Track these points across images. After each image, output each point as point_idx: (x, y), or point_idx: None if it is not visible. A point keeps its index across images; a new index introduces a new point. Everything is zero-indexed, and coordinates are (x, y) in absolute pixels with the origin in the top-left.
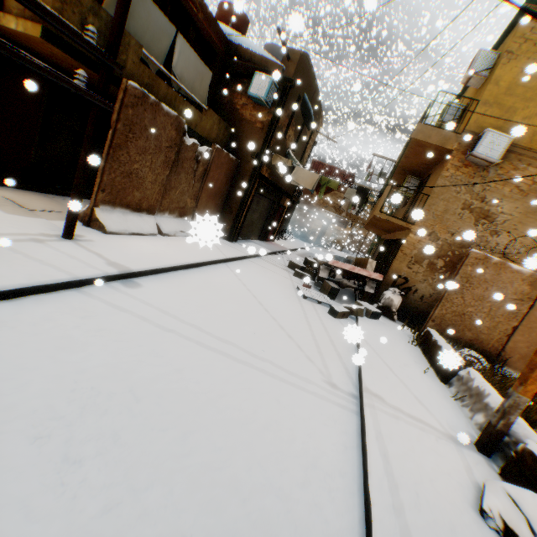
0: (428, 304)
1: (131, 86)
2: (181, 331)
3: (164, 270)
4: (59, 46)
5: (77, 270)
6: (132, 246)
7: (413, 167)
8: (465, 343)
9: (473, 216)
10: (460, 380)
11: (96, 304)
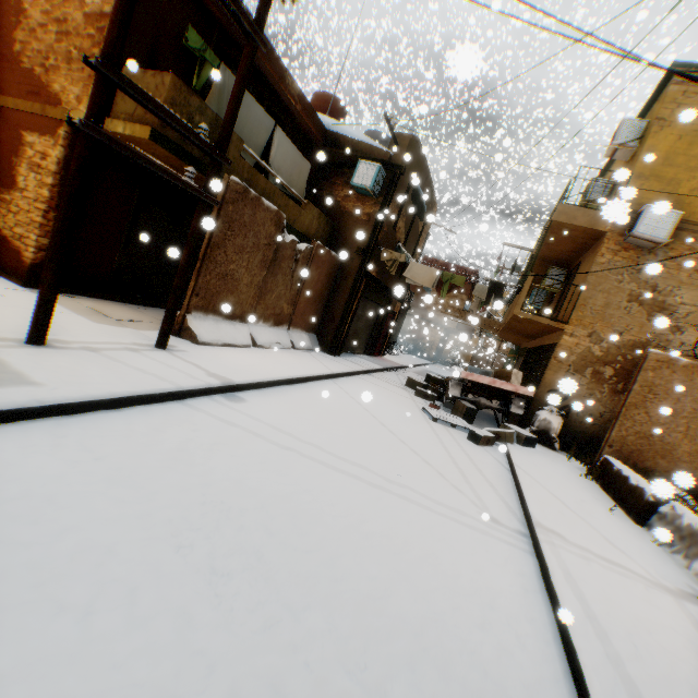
0: (599, 427)
1: (233, 180)
2: (301, 450)
3: (266, 384)
4: (164, 146)
5: (179, 380)
6: (227, 357)
7: (556, 256)
8: (659, 476)
9: (644, 310)
10: (662, 519)
11: (204, 418)
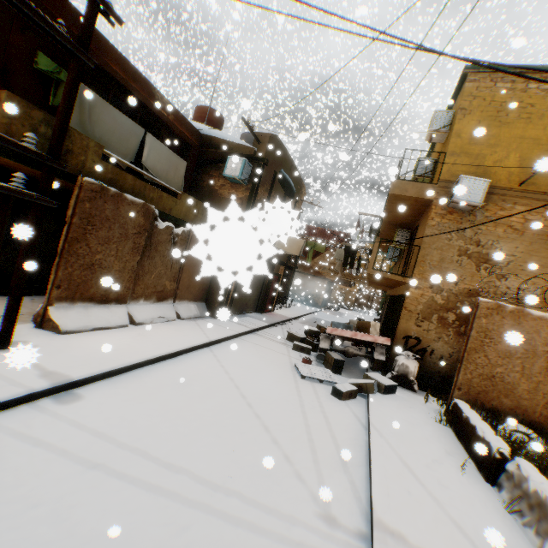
0: (450, 366)
1: (87, 181)
2: (114, 464)
3: (122, 370)
4: (7, 154)
5: None
6: (88, 345)
7: (400, 220)
8: (505, 414)
9: (473, 262)
10: (510, 478)
11: None
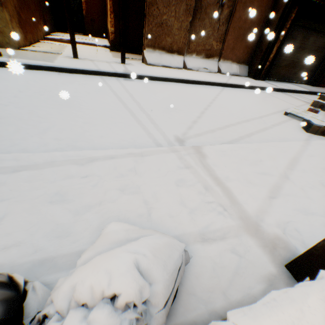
0: None
1: None
2: (118, 93)
3: (157, 79)
4: None
5: (104, 68)
6: (153, 69)
7: None
8: None
9: None
10: None
11: (98, 80)
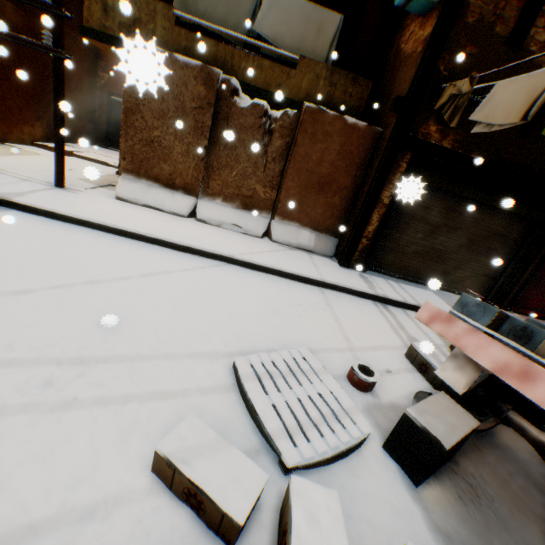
0: None
1: None
2: None
3: (70, 219)
4: (94, 38)
5: None
6: (104, 204)
7: None
8: None
9: None
10: None
11: None
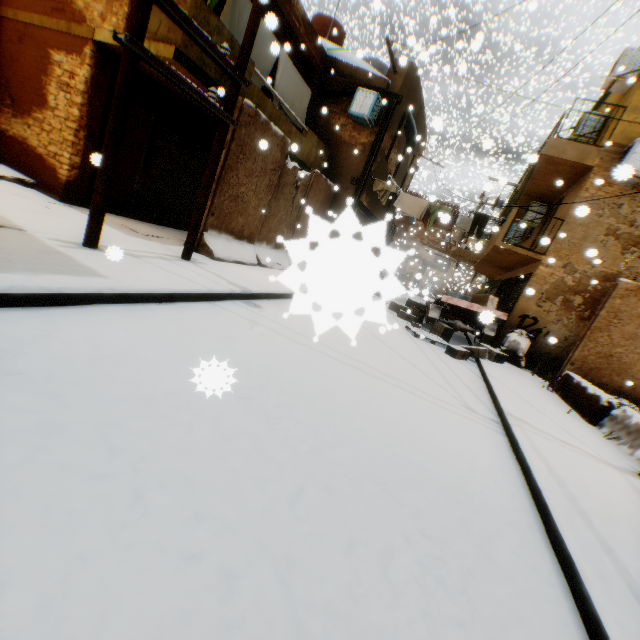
0: (562, 349)
1: (246, 104)
2: (312, 346)
3: (275, 296)
4: (185, 67)
5: (208, 285)
6: (240, 272)
7: (539, 191)
8: (612, 390)
9: (619, 244)
10: (612, 420)
11: (232, 316)
